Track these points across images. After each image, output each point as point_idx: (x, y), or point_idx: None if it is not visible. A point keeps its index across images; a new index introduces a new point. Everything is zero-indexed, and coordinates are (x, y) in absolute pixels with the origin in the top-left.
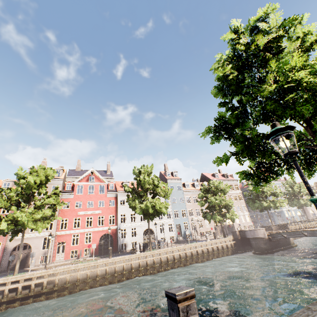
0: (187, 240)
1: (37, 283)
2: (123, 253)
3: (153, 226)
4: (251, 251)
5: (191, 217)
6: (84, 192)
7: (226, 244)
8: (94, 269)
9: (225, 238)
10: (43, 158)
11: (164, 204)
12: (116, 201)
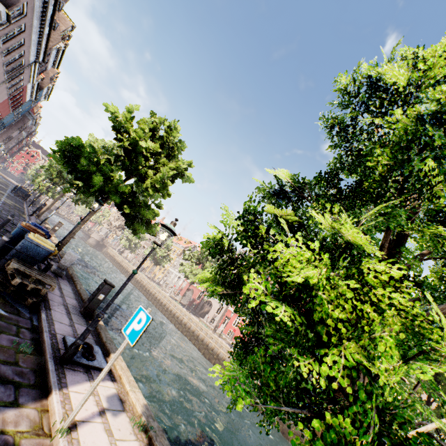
0: None
1: (177, 313)
2: None
3: None
4: None
5: None
6: None
7: None
8: (197, 329)
9: None
10: None
11: None
12: None
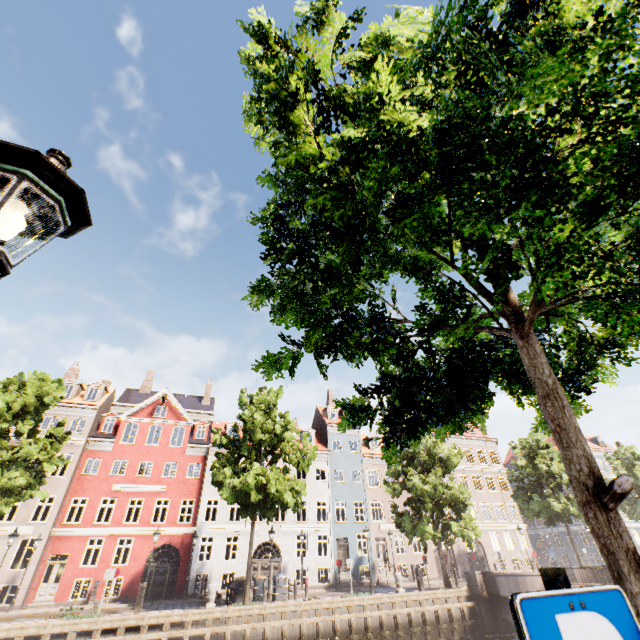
0: (363, 583)
1: None
2: (193, 601)
3: (281, 536)
4: (514, 638)
5: (378, 522)
6: (138, 439)
7: (448, 609)
8: None
9: (445, 590)
10: (75, 361)
11: (292, 483)
12: (204, 467)
